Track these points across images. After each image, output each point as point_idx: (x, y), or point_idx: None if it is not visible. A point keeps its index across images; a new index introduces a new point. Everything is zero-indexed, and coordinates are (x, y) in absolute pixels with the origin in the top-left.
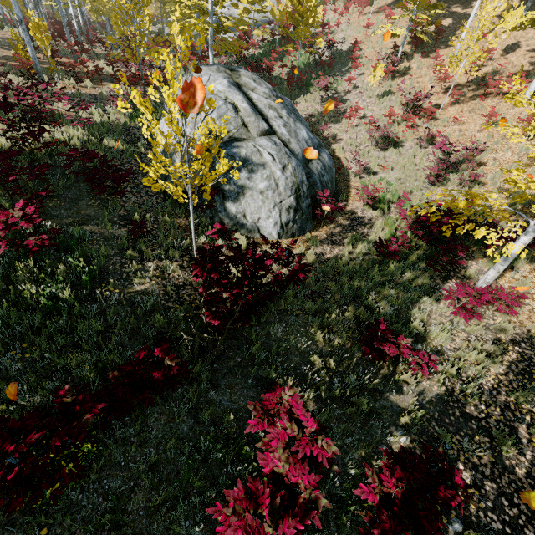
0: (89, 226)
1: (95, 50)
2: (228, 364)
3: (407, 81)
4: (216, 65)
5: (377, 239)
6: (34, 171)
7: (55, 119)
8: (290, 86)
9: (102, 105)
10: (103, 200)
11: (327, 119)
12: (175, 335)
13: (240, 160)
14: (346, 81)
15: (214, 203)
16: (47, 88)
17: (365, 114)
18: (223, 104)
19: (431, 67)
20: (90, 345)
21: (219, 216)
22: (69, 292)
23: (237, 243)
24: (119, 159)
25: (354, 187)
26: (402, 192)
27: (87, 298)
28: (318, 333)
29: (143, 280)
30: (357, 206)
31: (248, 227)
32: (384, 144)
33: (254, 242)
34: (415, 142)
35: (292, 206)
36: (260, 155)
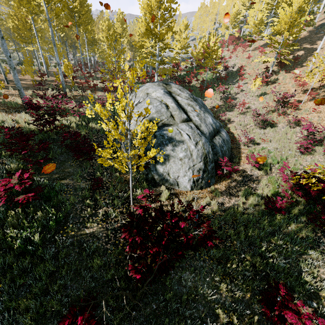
0: (68, 180)
1: (97, 75)
2: (145, 312)
3: (276, 86)
4: (158, 82)
5: (264, 193)
6: (40, 147)
7: (66, 112)
8: (201, 91)
9: (93, 104)
10: (80, 161)
11: (224, 109)
12: (107, 278)
13: (167, 138)
14: (236, 87)
15: (149, 165)
16: (66, 95)
17: (249, 106)
18: (159, 104)
19: (292, 78)
20: (38, 290)
21: (151, 173)
22: (38, 236)
23: (160, 204)
24: (96, 134)
25: (244, 153)
26: (280, 158)
27: (51, 238)
28: (222, 284)
29: (91, 226)
30: (247, 167)
31: (170, 182)
32: (263, 124)
33: (172, 204)
34: (285, 124)
35: (201, 168)
36: (181, 135)
